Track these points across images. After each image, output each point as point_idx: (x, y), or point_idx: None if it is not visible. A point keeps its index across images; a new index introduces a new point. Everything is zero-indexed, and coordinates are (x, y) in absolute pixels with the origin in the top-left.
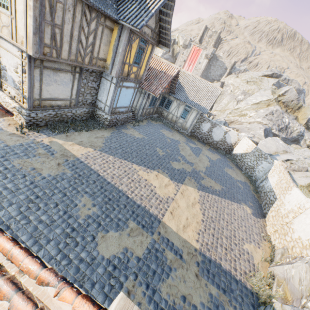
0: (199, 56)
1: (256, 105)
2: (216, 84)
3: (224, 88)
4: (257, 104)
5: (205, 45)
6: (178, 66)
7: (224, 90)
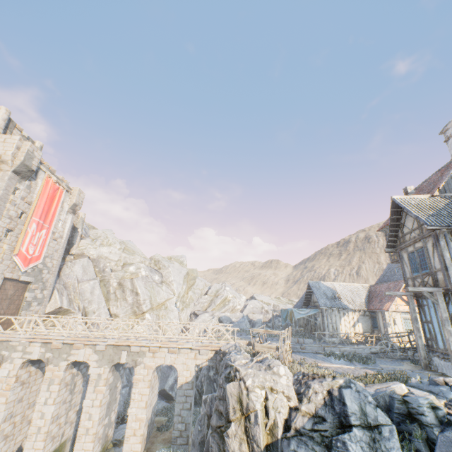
0: (60, 205)
1: (186, 282)
2: (82, 261)
3: (96, 268)
4: (184, 281)
5: (67, 182)
6: (4, 233)
7: (100, 271)
